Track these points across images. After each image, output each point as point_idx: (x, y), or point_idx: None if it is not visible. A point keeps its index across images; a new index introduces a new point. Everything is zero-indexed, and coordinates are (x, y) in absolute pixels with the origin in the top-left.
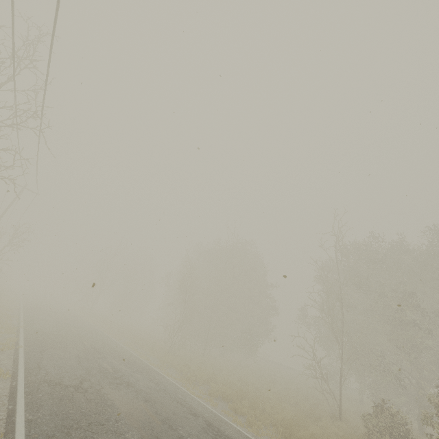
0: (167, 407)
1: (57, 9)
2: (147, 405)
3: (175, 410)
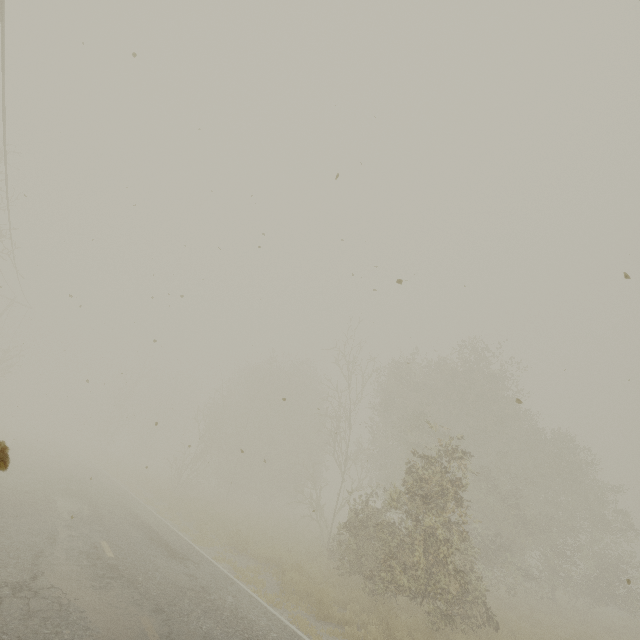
0: (110, 511)
1: (6, 180)
2: (89, 507)
3: (117, 513)
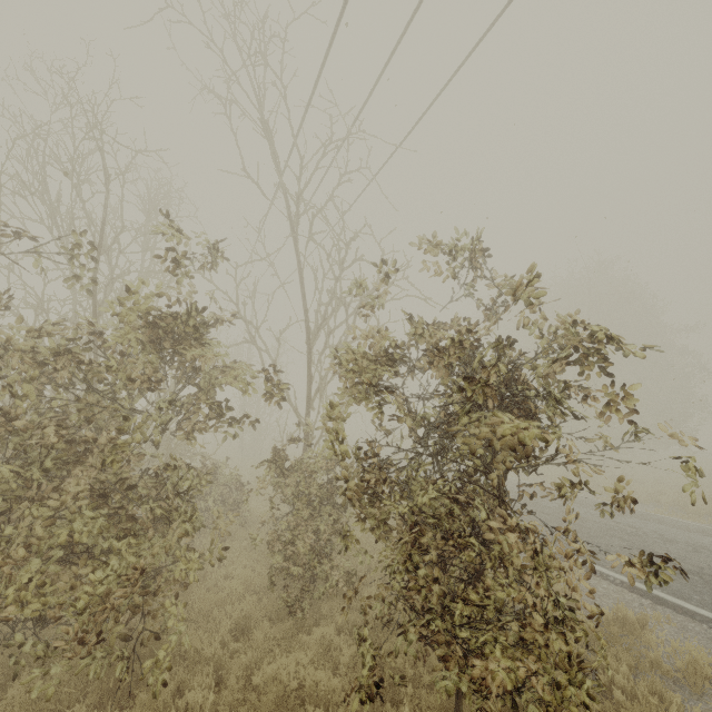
0: None
1: None
2: None
3: None
